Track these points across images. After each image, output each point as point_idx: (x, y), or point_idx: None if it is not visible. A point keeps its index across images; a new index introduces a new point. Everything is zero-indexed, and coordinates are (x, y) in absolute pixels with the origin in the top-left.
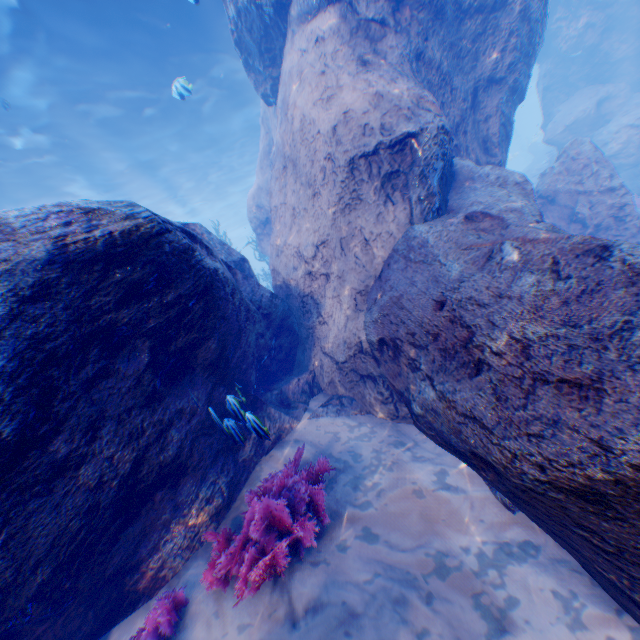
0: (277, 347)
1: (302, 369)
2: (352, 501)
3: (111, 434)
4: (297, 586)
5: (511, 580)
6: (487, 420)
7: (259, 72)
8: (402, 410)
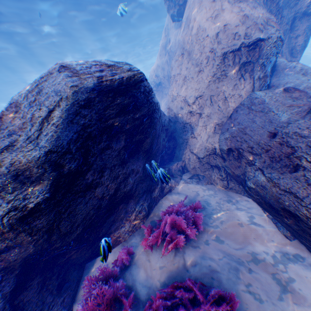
0: (167, 147)
1: (178, 159)
2: (208, 223)
3: (108, 175)
4: (186, 255)
5: (290, 270)
6: (300, 194)
7: (171, 0)
8: (231, 185)
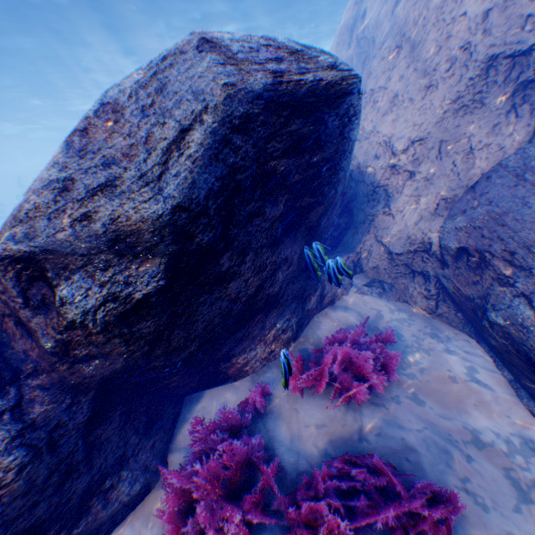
0: (335, 226)
1: (348, 250)
2: (397, 368)
3: (250, 262)
4: (362, 414)
5: (534, 468)
6: None
7: None
8: (442, 311)
